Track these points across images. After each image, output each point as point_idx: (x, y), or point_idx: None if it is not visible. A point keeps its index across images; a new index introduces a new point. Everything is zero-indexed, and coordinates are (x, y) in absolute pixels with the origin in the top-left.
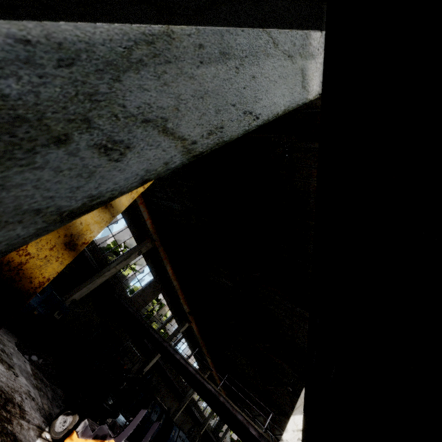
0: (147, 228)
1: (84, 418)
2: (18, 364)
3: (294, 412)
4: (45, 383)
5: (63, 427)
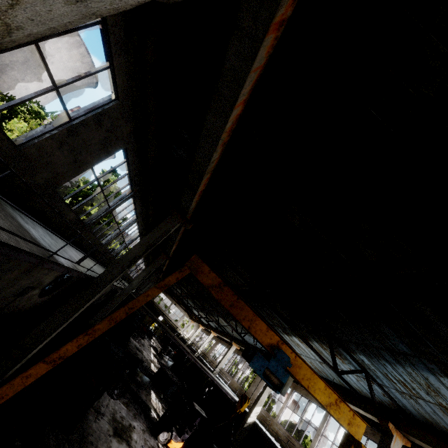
0: (168, 251)
1: (173, 432)
2: (125, 414)
3: (256, 406)
4: (128, 403)
5: (164, 438)
